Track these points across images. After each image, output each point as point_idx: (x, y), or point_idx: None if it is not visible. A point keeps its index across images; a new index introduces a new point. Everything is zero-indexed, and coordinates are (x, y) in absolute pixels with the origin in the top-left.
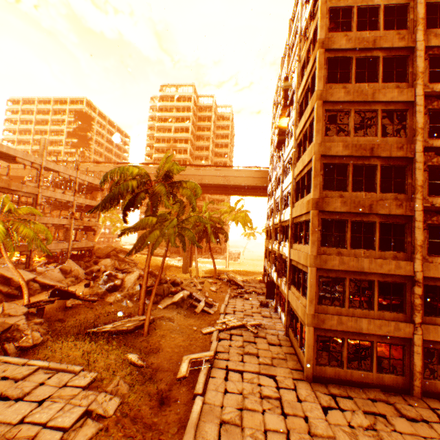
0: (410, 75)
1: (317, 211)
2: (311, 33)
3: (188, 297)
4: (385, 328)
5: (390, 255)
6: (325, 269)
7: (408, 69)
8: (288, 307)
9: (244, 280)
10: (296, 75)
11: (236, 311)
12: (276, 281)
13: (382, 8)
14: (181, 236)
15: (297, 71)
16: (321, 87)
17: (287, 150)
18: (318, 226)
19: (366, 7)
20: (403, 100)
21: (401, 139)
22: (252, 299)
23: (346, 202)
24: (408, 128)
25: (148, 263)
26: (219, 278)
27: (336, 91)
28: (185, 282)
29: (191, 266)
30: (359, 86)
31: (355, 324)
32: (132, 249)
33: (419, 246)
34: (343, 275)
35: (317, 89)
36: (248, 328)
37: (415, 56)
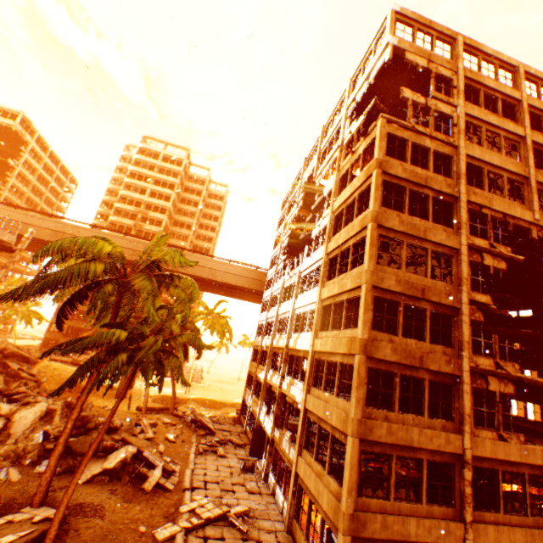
0: (455, 223)
1: (366, 356)
2: (360, 148)
3: (132, 457)
4: (435, 531)
5: (439, 424)
6: (369, 441)
7: (453, 215)
8: (295, 483)
9: (214, 418)
10: (333, 184)
11: (208, 481)
12: (271, 432)
13: (432, 152)
14: (161, 364)
15: (335, 180)
16: (377, 208)
17: (309, 260)
18: (364, 377)
19: (418, 145)
20: (450, 245)
21: (448, 285)
22: (229, 455)
23: (397, 349)
24: (453, 275)
25: (82, 402)
26: (179, 414)
27: (391, 217)
28: (126, 424)
29: (132, 387)
30: (411, 218)
31: (402, 527)
32: (65, 383)
33: (468, 415)
34: (390, 450)
35: (373, 209)
36: (232, 521)
37: (459, 206)
